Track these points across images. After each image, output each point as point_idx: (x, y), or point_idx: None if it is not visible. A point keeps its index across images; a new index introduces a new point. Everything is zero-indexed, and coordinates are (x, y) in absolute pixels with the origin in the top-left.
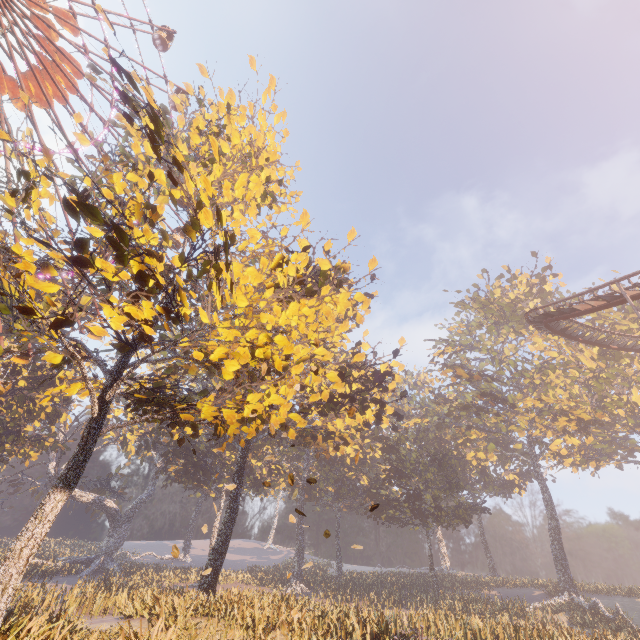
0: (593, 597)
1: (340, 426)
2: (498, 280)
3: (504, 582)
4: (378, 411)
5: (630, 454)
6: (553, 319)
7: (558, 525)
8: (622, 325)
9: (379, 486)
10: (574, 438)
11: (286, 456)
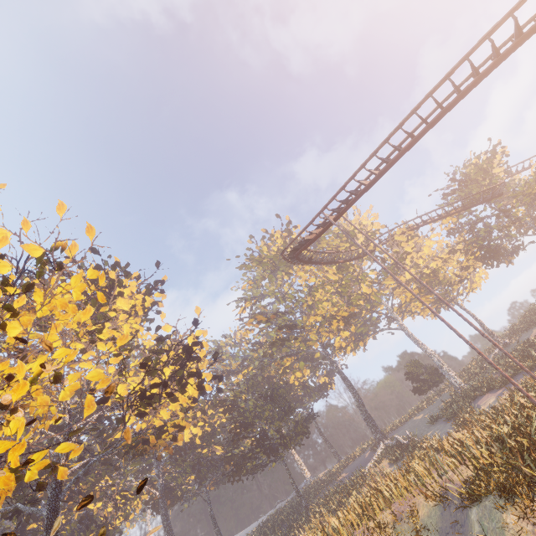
0: (395, 434)
1: (166, 416)
2: (263, 241)
3: (347, 461)
4: (197, 383)
5: (376, 327)
6: (299, 252)
7: (359, 397)
8: (341, 247)
9: (233, 447)
10: (345, 332)
11: (134, 474)
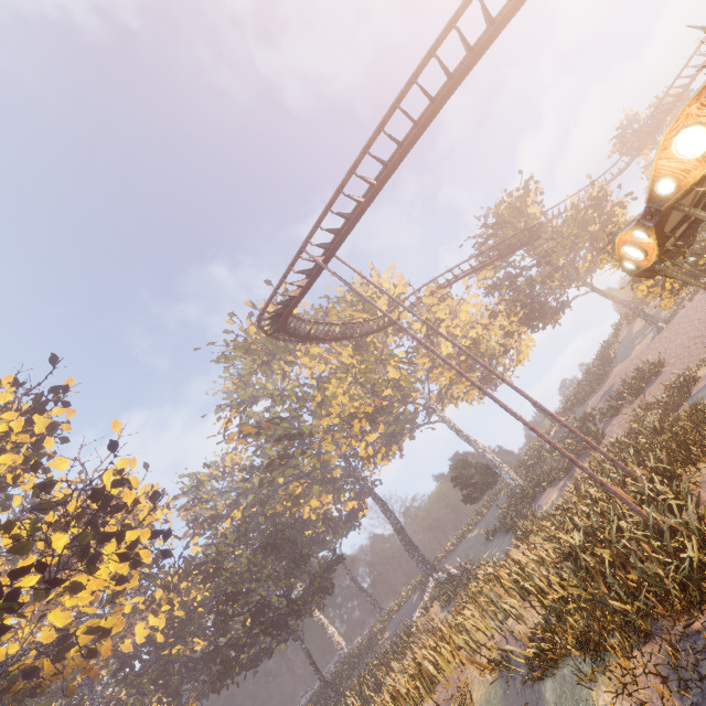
0: (447, 561)
1: (62, 621)
2: (249, 319)
3: (391, 613)
4: (118, 550)
5: (413, 423)
6: (283, 319)
7: (398, 521)
8: (357, 319)
9: (220, 633)
10: (372, 434)
11: None
